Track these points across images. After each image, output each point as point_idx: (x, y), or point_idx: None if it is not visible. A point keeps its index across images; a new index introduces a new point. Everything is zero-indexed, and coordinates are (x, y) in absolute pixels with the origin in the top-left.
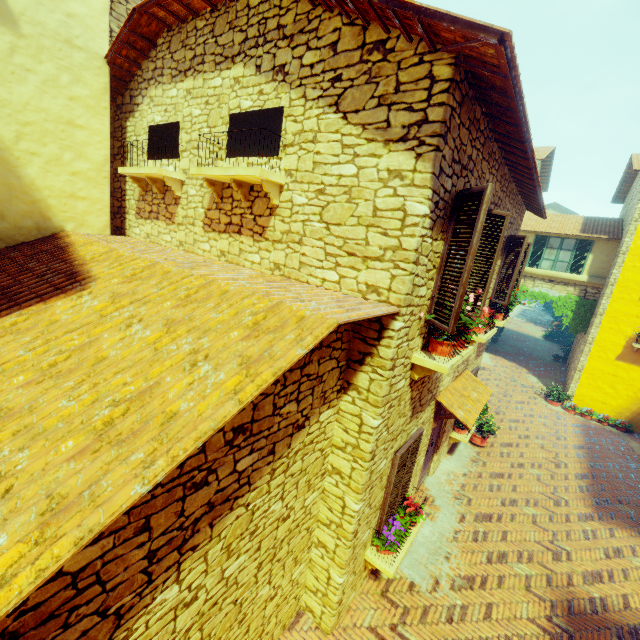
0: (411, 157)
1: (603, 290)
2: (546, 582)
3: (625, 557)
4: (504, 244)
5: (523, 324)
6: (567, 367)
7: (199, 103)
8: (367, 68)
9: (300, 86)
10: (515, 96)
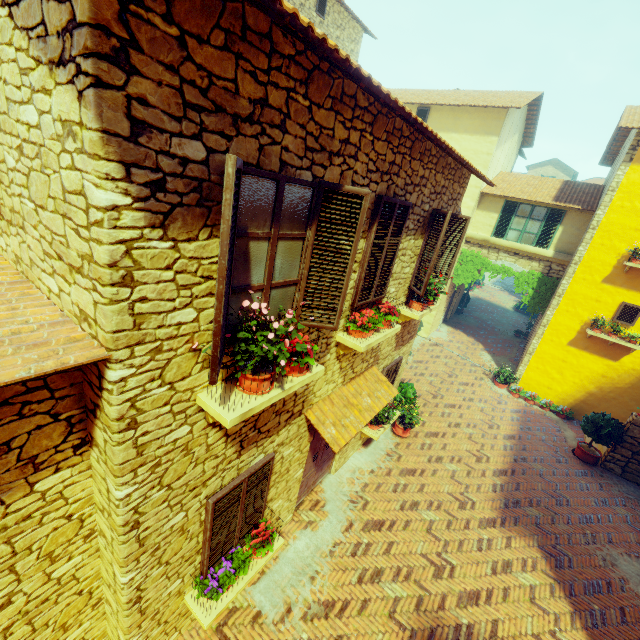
0: (75, 97)
1: (567, 268)
2: (415, 606)
3: (512, 573)
4: (427, 220)
5: (497, 293)
6: (525, 345)
7: None
8: None
9: None
10: None
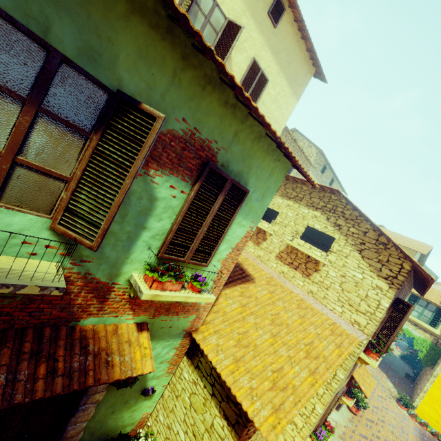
0: (387, 286)
1: None
2: None
3: None
4: None
5: None
6: (415, 386)
7: (293, 212)
8: (377, 248)
9: (345, 236)
10: (430, 283)
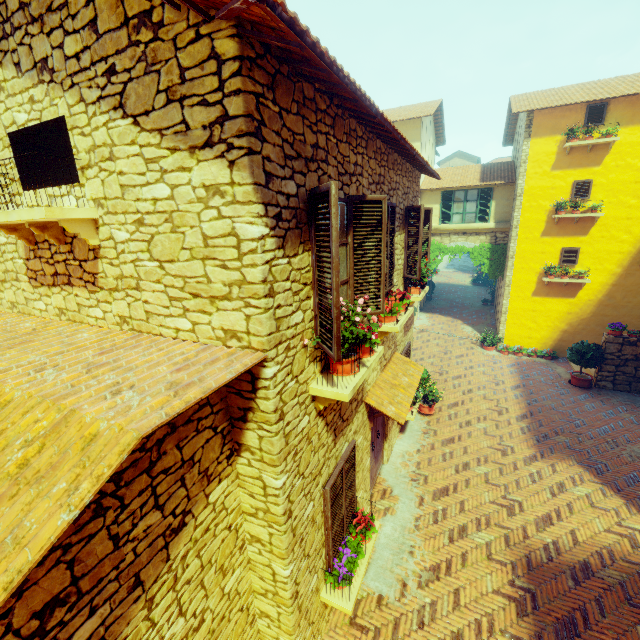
0: (224, 166)
1: (510, 233)
2: (505, 543)
3: (568, 490)
4: (404, 217)
5: (452, 274)
6: (495, 309)
7: None
8: (141, 52)
9: (73, 86)
10: (329, 68)
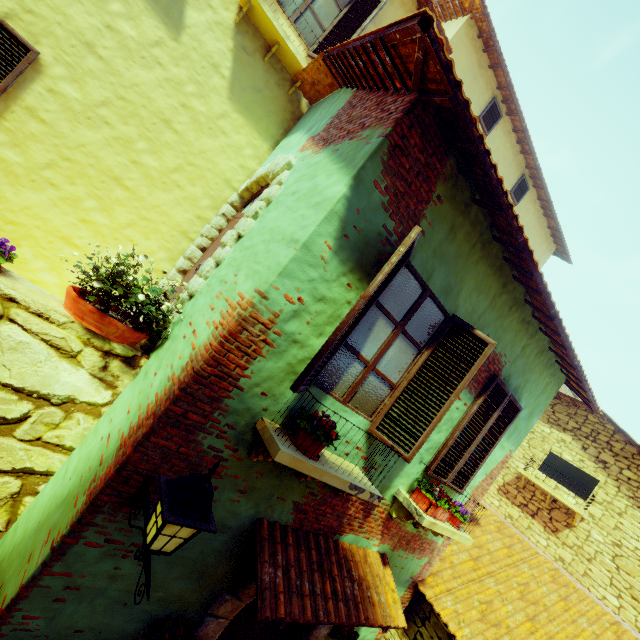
0: None
1: None
2: None
3: None
4: None
5: None
6: None
7: None
8: None
9: (616, 480)
10: None
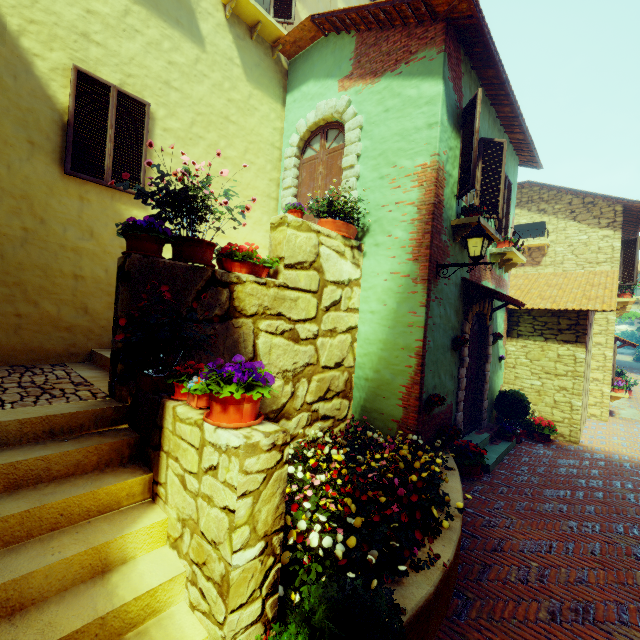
0: (611, 231)
1: None
2: None
3: None
4: None
5: None
6: None
7: None
8: (586, 209)
9: (554, 215)
10: None
